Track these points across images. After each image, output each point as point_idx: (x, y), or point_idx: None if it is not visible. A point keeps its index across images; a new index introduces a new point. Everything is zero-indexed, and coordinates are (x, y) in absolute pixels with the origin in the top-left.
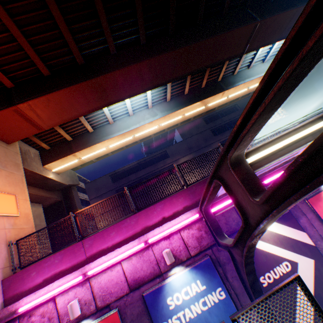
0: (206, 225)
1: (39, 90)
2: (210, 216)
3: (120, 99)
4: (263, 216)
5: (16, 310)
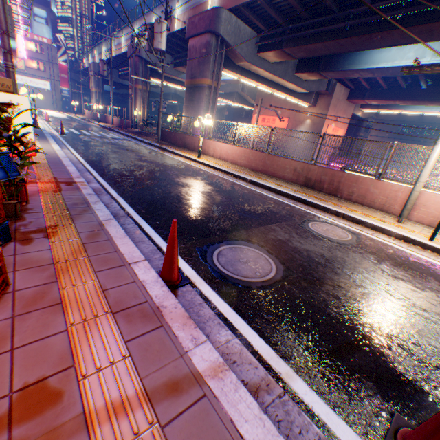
0: None
1: (375, 96)
2: None
3: (414, 105)
4: None
5: (330, 164)
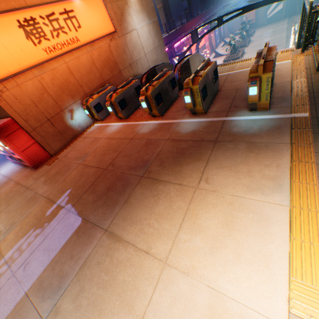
0: (171, 52)
1: None
2: (174, 48)
3: None
4: (197, 41)
5: None
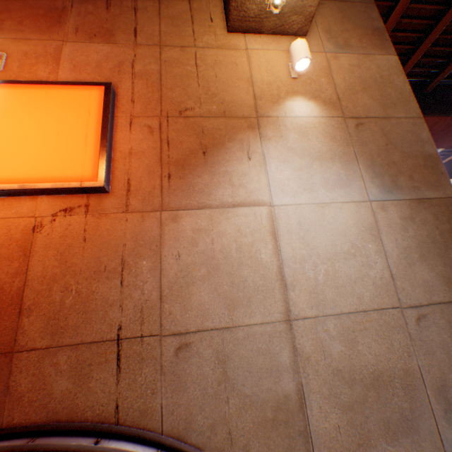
0: None
1: None
2: None
3: None
4: None
5: None
